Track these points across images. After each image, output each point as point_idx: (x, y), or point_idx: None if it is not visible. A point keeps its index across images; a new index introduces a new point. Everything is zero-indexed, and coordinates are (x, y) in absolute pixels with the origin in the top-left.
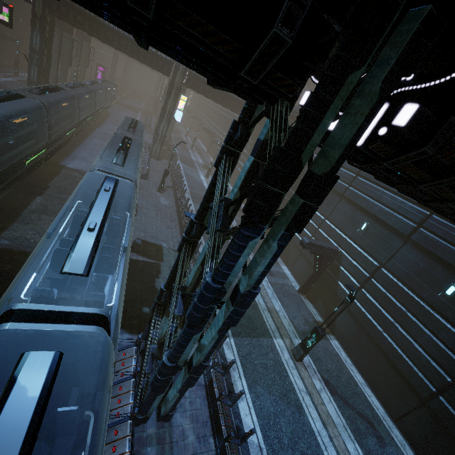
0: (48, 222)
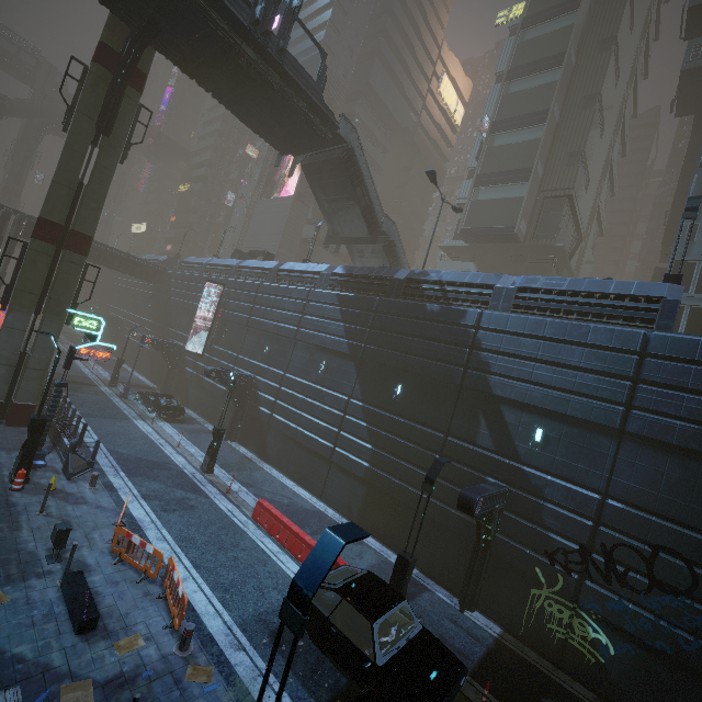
0: None
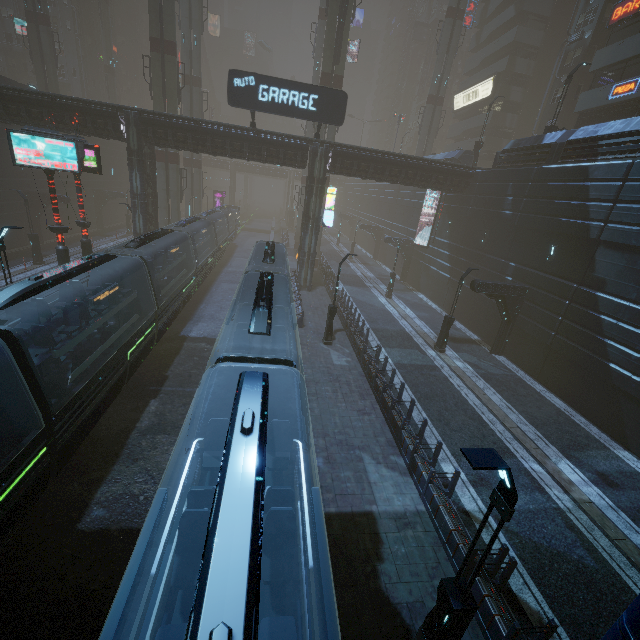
0: (167, 449)
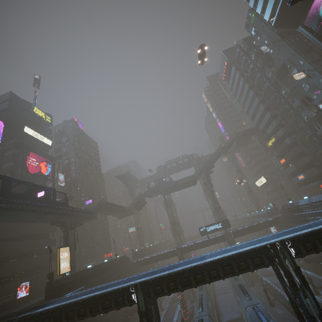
0: None
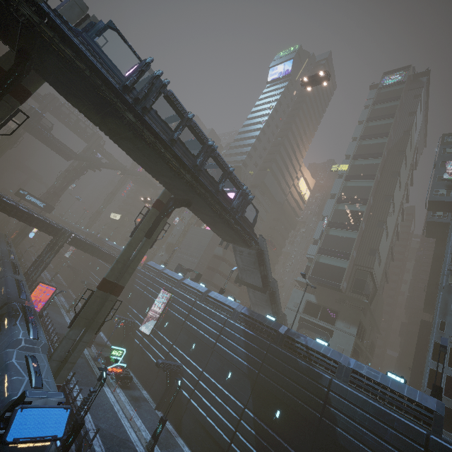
0: None
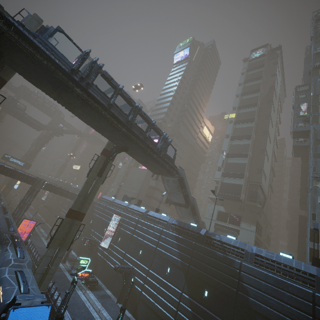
0: None
